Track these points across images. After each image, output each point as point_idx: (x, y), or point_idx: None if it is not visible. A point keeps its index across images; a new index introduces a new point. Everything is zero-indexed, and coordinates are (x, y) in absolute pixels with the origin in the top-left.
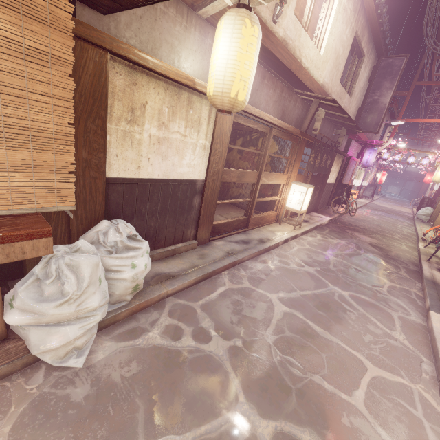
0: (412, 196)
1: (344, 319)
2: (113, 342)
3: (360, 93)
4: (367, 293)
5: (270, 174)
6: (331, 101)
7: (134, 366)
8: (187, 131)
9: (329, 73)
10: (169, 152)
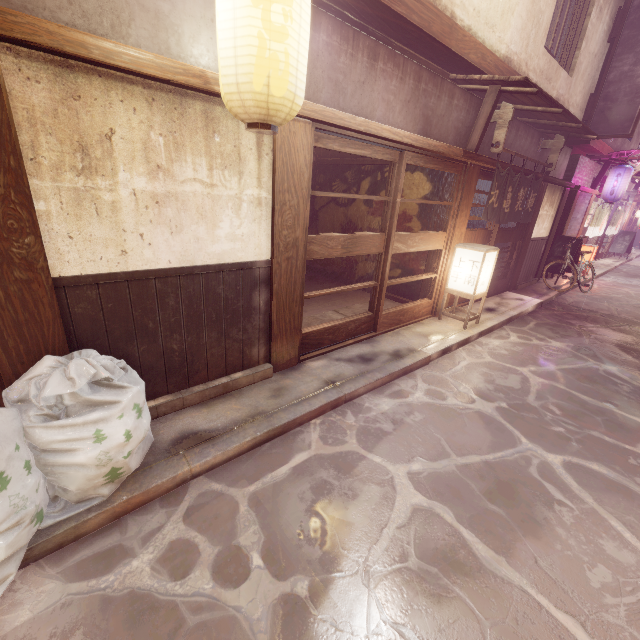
0: None
1: (545, 524)
2: (61, 581)
3: (592, 66)
4: (605, 457)
5: (410, 235)
6: (520, 84)
7: None
8: (215, 176)
9: (519, 34)
10: (183, 218)
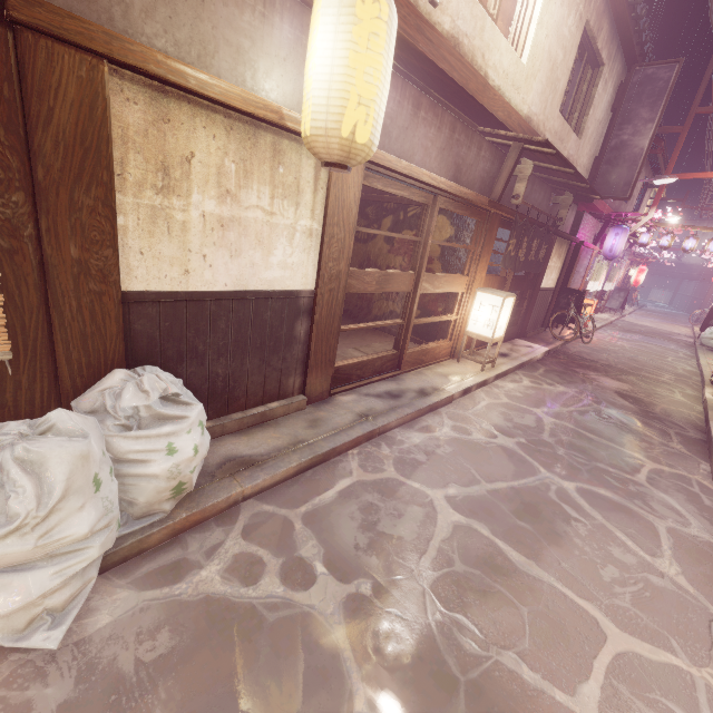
0: (691, 306)
1: (565, 536)
2: (133, 590)
3: (597, 132)
4: (610, 484)
5: (437, 276)
6: (541, 144)
7: (164, 638)
8: (275, 205)
9: (539, 97)
10: (243, 243)
